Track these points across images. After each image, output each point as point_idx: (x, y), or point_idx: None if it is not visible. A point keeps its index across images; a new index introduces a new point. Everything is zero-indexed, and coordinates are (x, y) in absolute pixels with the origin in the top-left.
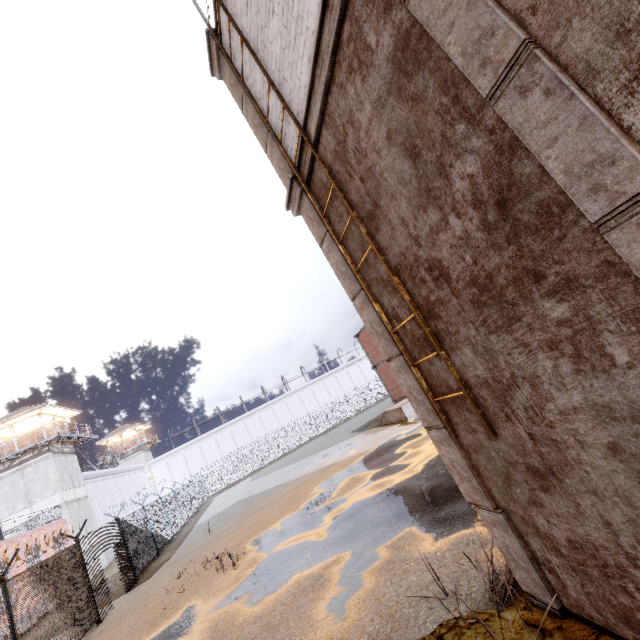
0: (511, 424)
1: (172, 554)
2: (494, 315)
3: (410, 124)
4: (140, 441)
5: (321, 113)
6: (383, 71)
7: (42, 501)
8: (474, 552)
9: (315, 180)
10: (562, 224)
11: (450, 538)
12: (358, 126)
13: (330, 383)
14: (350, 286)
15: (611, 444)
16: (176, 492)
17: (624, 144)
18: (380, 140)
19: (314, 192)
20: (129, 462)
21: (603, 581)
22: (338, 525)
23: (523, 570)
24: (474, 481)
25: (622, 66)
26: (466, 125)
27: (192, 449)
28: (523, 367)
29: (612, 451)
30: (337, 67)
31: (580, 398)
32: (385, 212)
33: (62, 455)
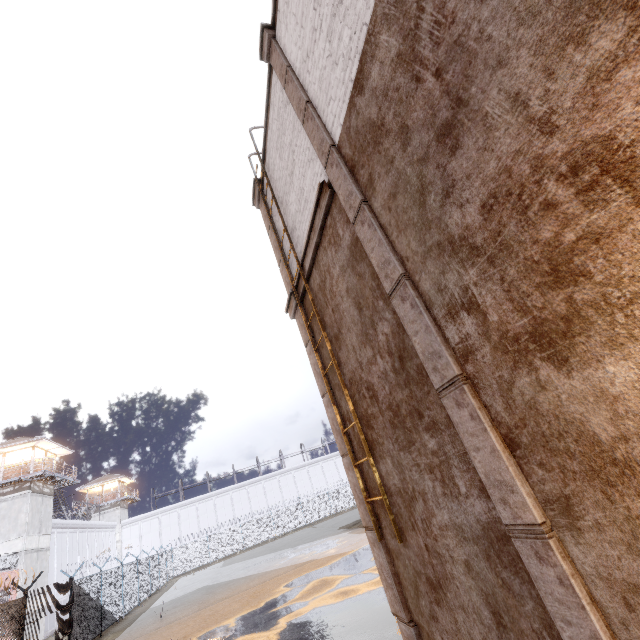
0: (415, 533)
1: (115, 637)
2: (401, 436)
3: (358, 289)
4: (120, 495)
5: (313, 259)
6: (345, 252)
7: (4, 543)
8: None
9: (307, 298)
10: (428, 383)
11: None
12: (332, 276)
13: (328, 467)
14: (321, 385)
15: (466, 561)
16: (140, 562)
17: (443, 349)
18: (343, 290)
19: (306, 306)
20: (102, 517)
21: None
22: (290, 630)
23: None
24: (395, 588)
25: (442, 305)
26: (383, 303)
27: (170, 515)
28: (418, 483)
29: (467, 568)
30: (323, 237)
31: (448, 517)
32: (344, 338)
33: (40, 495)
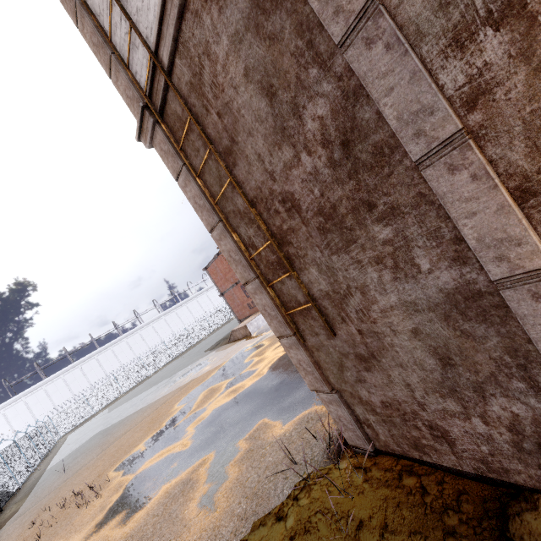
0: (345, 325)
1: (20, 506)
2: (336, 239)
3: (267, 63)
4: None
5: (174, 40)
6: (241, 4)
7: None
8: (313, 426)
9: (169, 112)
10: (391, 163)
11: (294, 420)
12: (215, 59)
13: (182, 312)
14: (208, 218)
15: (414, 329)
16: (19, 442)
17: (440, 98)
18: (238, 76)
19: (168, 124)
20: None
21: (403, 424)
22: (201, 432)
23: (350, 430)
24: (316, 373)
25: (441, 33)
26: (318, 70)
27: (36, 394)
28: (356, 279)
29: (414, 334)
30: None
31: (396, 299)
32: (242, 148)
33: None
